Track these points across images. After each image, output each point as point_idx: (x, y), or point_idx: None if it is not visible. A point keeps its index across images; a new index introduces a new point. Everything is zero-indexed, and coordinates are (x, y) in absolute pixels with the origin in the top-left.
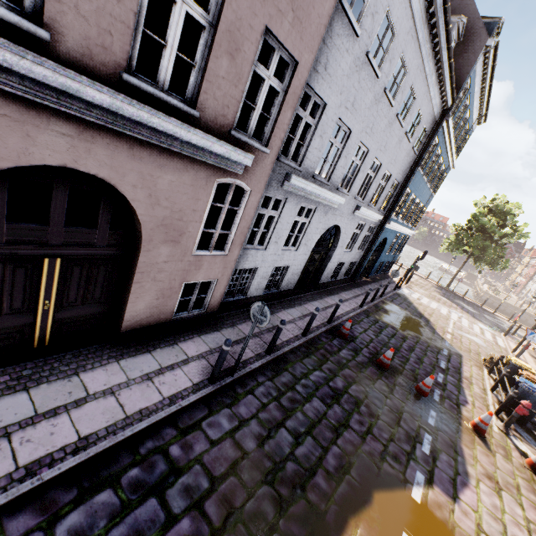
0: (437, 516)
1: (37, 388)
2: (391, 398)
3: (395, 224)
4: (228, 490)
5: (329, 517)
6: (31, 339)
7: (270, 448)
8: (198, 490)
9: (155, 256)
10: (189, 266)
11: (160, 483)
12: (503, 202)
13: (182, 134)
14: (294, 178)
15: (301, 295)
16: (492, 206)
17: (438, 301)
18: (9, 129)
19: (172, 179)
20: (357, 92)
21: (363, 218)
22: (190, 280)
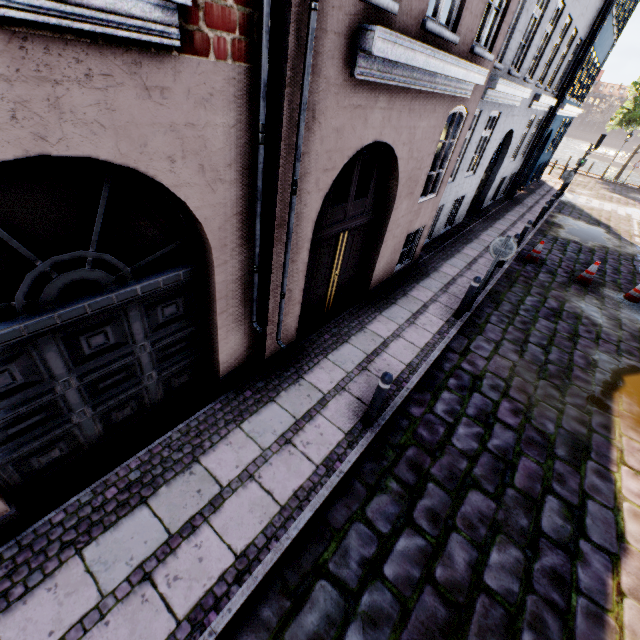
0: None
1: (351, 340)
2: (605, 309)
3: (568, 106)
4: (518, 385)
5: (597, 394)
6: (323, 306)
7: (529, 358)
8: (499, 387)
9: (398, 213)
10: (413, 217)
11: (473, 386)
12: None
13: (452, 71)
14: (499, 83)
15: (470, 227)
16: None
17: (610, 200)
18: (359, 118)
19: (424, 126)
20: None
21: (535, 110)
22: (410, 231)
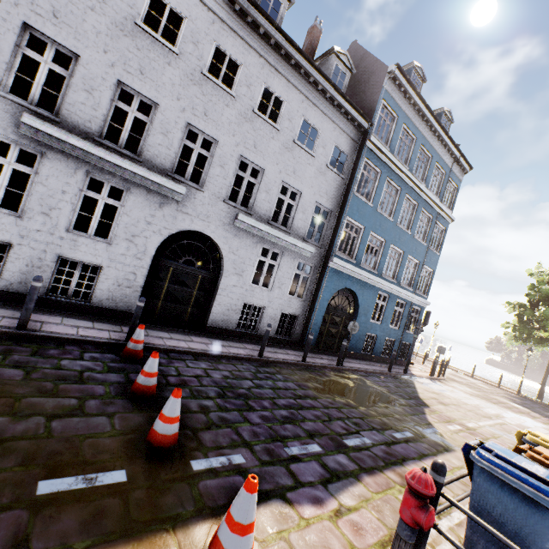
0: None
1: None
2: (27, 420)
3: (351, 265)
4: None
5: None
6: None
7: None
8: None
9: None
10: None
11: None
12: None
13: None
14: (30, 118)
15: (148, 324)
16: None
17: (494, 402)
18: None
19: None
20: (142, 60)
21: (268, 240)
22: None
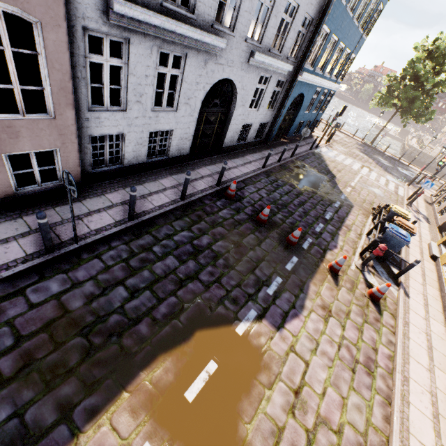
0: (253, 344)
1: None
2: (256, 249)
3: (310, 75)
4: (33, 345)
5: (138, 357)
6: None
7: (98, 305)
8: None
9: None
10: None
11: None
12: (445, 42)
13: None
14: (119, 4)
15: (199, 160)
16: (433, 48)
17: (355, 157)
18: None
19: None
20: None
21: (265, 69)
22: (11, 150)
